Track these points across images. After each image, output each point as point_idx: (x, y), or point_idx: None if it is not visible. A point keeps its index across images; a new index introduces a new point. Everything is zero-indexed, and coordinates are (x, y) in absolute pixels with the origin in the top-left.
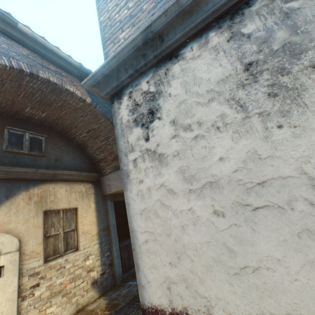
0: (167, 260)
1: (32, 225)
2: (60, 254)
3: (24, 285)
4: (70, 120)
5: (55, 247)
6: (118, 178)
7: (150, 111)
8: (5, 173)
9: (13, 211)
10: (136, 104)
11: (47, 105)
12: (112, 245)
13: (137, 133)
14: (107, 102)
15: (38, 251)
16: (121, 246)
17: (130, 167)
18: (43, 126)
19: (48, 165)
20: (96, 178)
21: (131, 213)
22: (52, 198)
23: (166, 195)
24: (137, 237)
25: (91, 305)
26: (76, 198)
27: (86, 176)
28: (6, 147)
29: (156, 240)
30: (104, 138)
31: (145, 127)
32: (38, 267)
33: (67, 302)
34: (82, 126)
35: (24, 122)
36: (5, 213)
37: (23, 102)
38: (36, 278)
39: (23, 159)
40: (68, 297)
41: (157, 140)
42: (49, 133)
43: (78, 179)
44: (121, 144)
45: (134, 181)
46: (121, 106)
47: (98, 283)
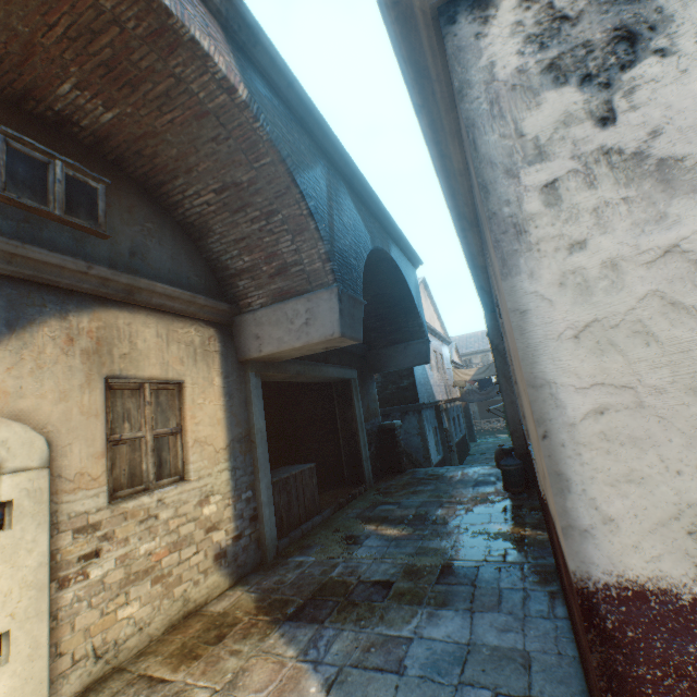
0: (689, 458)
1: (79, 408)
2: (144, 487)
3: (64, 553)
4: (177, 148)
5: (134, 470)
6: (285, 322)
7: (622, 35)
8: (4, 257)
9: (28, 367)
10: (555, 18)
11: (125, 83)
12: (259, 476)
13: (559, 104)
14: (279, 115)
15: (94, 474)
16: (275, 482)
17: (528, 206)
18: (97, 153)
19: (113, 261)
20: (226, 317)
21: (534, 337)
22: (125, 347)
23: (687, 278)
24: (558, 403)
25: (218, 604)
26: (180, 358)
27: (204, 308)
28: (2, 188)
29: (643, 407)
30: (259, 214)
31: (599, 83)
32: (95, 511)
33: (164, 596)
34: (209, 170)
35: (47, 129)
36: (6, 367)
37: (58, 58)
38: (92, 539)
39: (49, 231)
40: (165, 584)
41: (652, 118)
42: (115, 177)
43: (184, 311)
44: (491, 144)
45: (545, 248)
46: (490, 29)
47: (229, 558)
